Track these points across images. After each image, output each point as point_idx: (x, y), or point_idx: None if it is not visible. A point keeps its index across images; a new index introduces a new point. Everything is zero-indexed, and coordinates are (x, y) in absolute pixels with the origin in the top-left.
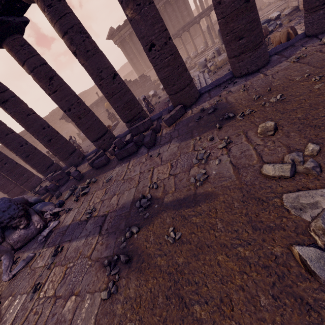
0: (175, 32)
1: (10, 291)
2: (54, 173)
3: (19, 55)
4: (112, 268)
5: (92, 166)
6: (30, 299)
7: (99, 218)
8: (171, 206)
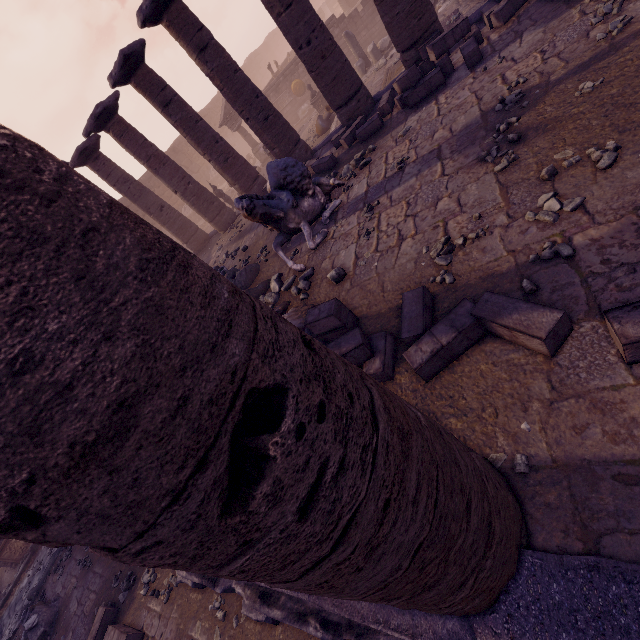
0: None
1: (320, 259)
2: None
3: None
4: (497, 154)
5: (348, 145)
6: (367, 239)
7: (426, 156)
8: (568, 76)
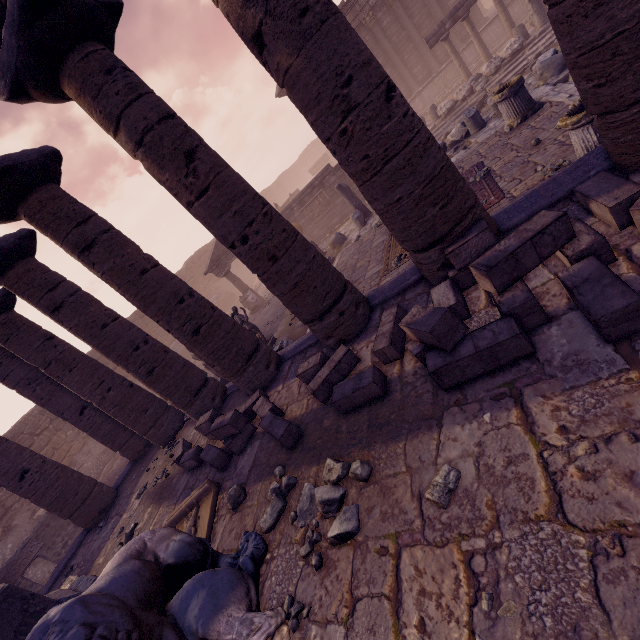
0: (434, 29)
1: None
2: (213, 413)
3: (102, 100)
4: None
5: (322, 400)
6: None
7: None
8: None
